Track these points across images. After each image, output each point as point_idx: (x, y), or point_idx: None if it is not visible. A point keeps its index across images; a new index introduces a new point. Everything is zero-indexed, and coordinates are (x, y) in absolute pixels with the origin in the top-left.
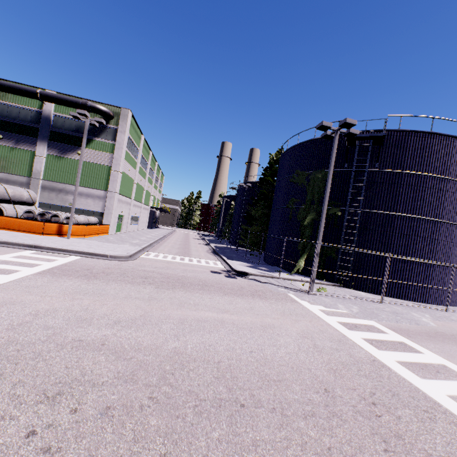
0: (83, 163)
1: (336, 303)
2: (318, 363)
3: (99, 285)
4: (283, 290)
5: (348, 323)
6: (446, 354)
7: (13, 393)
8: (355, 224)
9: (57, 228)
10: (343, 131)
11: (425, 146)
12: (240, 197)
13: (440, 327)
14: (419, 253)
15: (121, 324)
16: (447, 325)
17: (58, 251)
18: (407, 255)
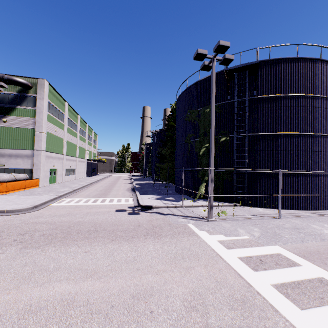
0: (9, 129)
1: (236, 228)
2: None
3: None
4: (183, 221)
5: (251, 258)
6: None
7: None
8: (244, 148)
9: None
10: (219, 58)
11: (295, 70)
12: (154, 142)
13: None
14: (304, 166)
15: None
16: None
17: None
18: (294, 169)
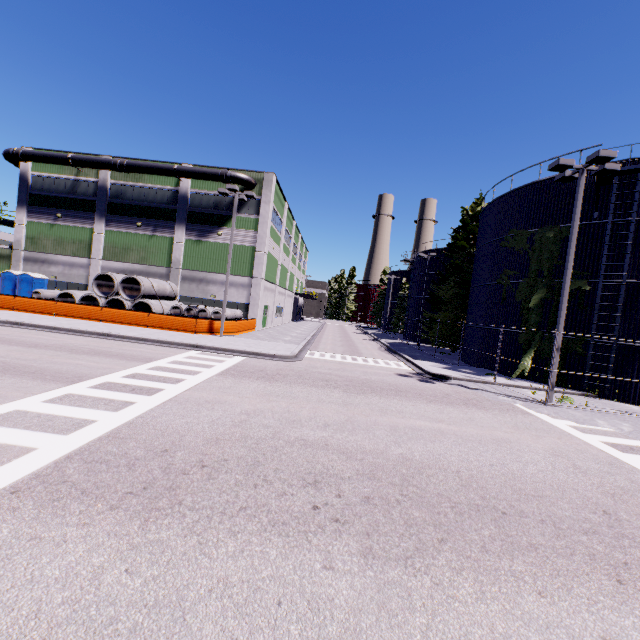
0: (223, 246)
1: (593, 419)
2: (585, 485)
3: (284, 387)
4: (505, 400)
5: (618, 444)
6: None
7: (279, 477)
8: (616, 303)
9: (208, 324)
10: (592, 168)
11: None
12: (416, 272)
13: None
14: None
15: (331, 427)
16: None
17: (221, 351)
18: None
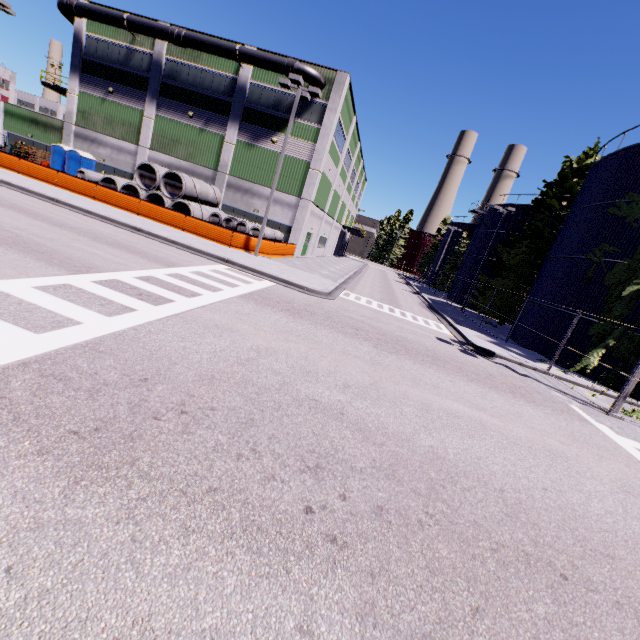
0: (276, 156)
1: None
2: None
3: (308, 327)
4: (559, 397)
5: None
6: None
7: (273, 449)
8: None
9: (244, 240)
10: None
11: None
12: (483, 228)
13: None
14: None
15: (351, 390)
16: None
17: (251, 271)
18: None
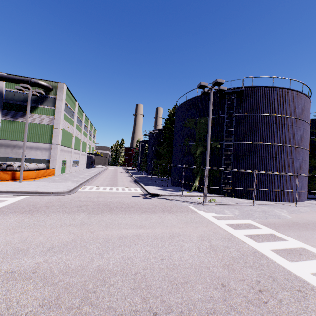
0: (31, 125)
1: (223, 210)
2: (214, 261)
3: (40, 217)
4: (185, 204)
5: (233, 224)
6: (303, 239)
7: None
8: (230, 152)
9: (11, 174)
10: (215, 88)
11: (270, 96)
12: (151, 140)
13: (295, 218)
14: (274, 168)
15: (53, 250)
16: (298, 216)
17: (10, 193)
18: (266, 171)
